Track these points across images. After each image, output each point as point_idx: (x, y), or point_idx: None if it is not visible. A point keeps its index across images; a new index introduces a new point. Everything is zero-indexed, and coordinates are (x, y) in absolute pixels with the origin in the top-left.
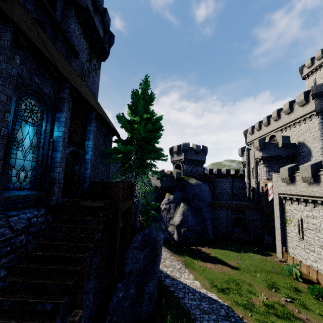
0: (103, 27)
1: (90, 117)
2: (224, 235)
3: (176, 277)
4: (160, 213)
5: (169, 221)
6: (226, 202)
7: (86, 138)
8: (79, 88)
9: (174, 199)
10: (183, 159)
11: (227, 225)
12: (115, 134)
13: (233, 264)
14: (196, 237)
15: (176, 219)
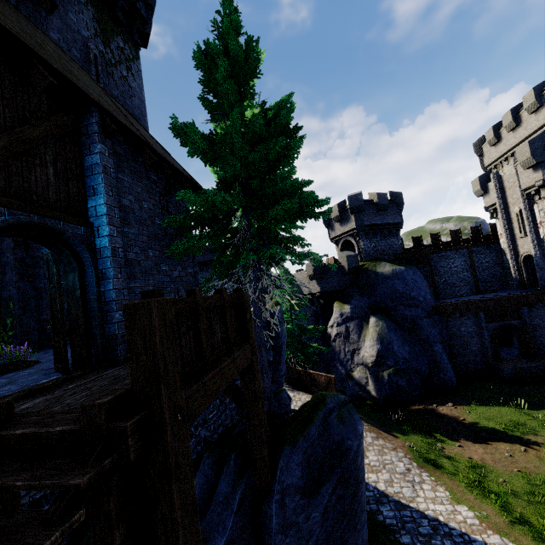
0: None
1: (85, 130)
2: (478, 370)
3: (404, 497)
4: (329, 345)
5: (352, 359)
6: (470, 299)
7: (88, 191)
8: (2, 19)
9: (353, 311)
10: (356, 227)
11: (481, 347)
12: (188, 185)
13: (538, 443)
14: (419, 385)
15: (367, 353)
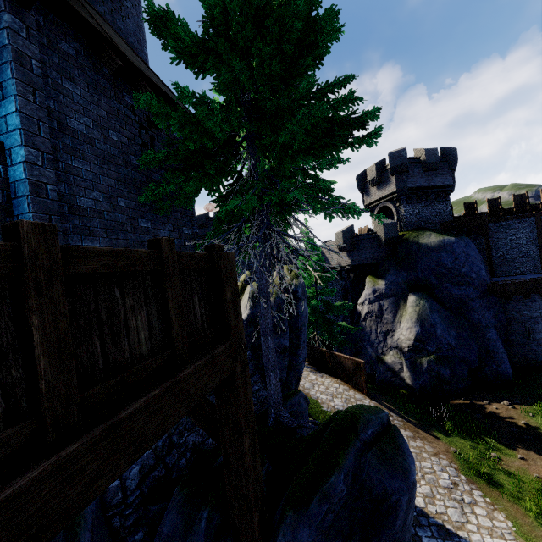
0: None
1: None
2: (541, 363)
3: (450, 521)
4: (359, 324)
5: (384, 341)
6: (538, 277)
7: None
8: None
9: (388, 288)
10: (397, 191)
11: None
12: None
13: None
14: (466, 376)
15: (403, 335)
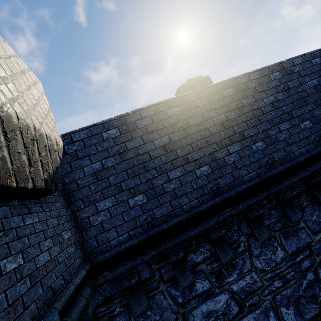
0: (201, 84)
1: None
2: None
3: None
4: None
5: None
6: None
7: None
8: None
9: None
10: None
11: None
12: None
13: None
14: None
15: None
